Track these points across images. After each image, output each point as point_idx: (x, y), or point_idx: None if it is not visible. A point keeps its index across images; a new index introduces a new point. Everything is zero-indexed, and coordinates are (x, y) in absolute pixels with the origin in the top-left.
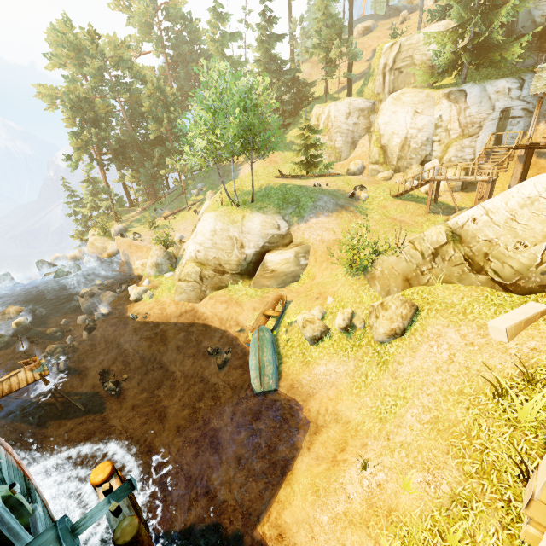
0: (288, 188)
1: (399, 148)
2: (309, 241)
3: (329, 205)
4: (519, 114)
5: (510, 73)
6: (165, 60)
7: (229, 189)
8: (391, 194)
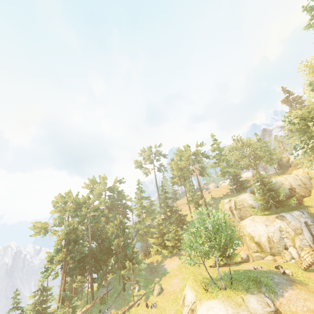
0: (244, 272)
1: (267, 242)
2: (297, 312)
3: (282, 280)
4: (311, 223)
5: (290, 209)
6: (105, 207)
7: (198, 279)
8: (299, 268)
